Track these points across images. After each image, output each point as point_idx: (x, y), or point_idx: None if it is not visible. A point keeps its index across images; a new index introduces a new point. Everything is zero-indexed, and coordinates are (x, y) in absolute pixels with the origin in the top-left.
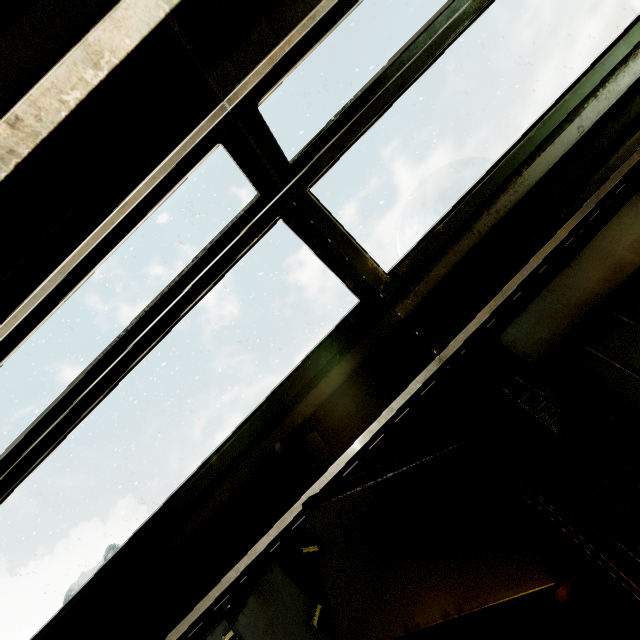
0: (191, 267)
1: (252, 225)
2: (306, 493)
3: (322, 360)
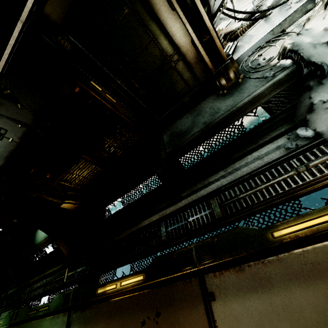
0: None
1: None
2: None
3: None
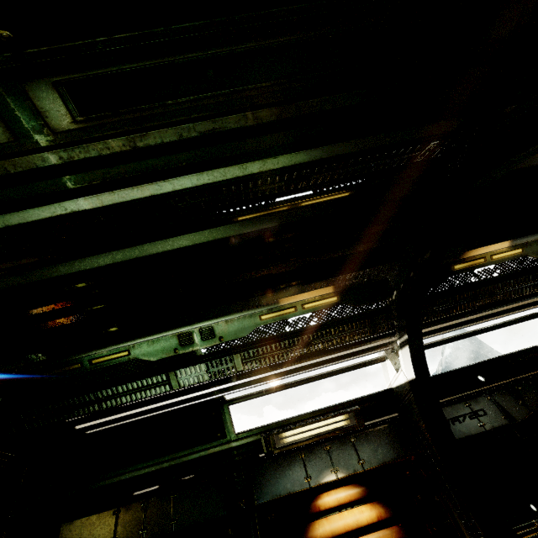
0: (525, 316)
1: (537, 314)
2: (516, 377)
3: (535, 349)
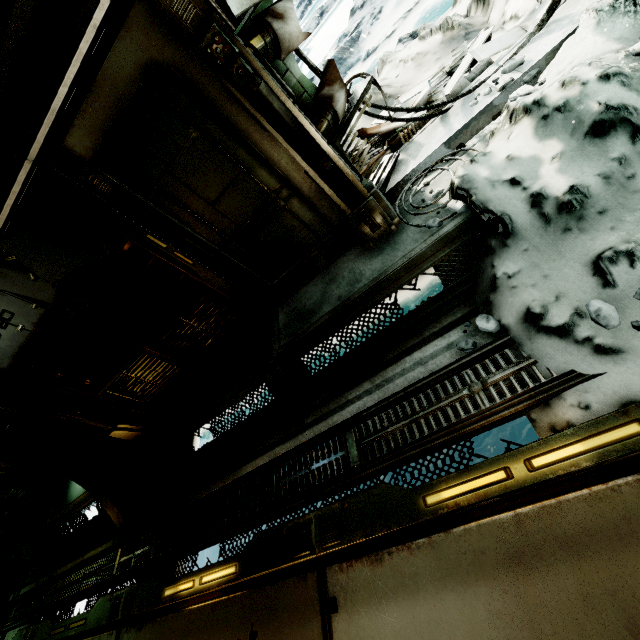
0: None
1: None
2: None
3: None
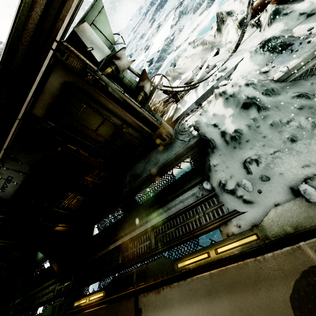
0: None
1: None
2: (3, 148)
3: None
